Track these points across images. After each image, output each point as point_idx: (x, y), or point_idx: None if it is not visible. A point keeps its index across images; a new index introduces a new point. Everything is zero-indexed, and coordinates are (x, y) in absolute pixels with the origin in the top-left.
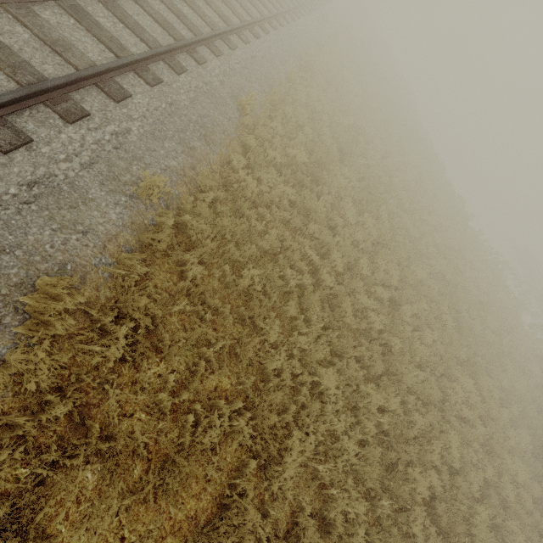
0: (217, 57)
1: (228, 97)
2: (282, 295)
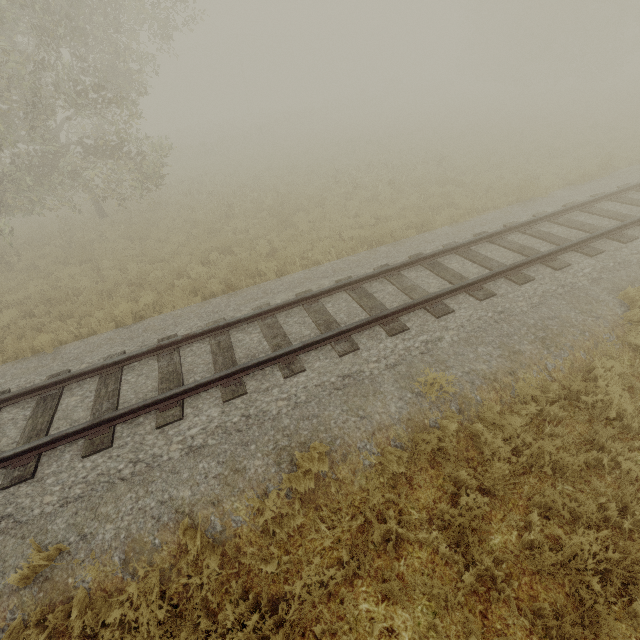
0: (592, 256)
1: (603, 293)
2: None
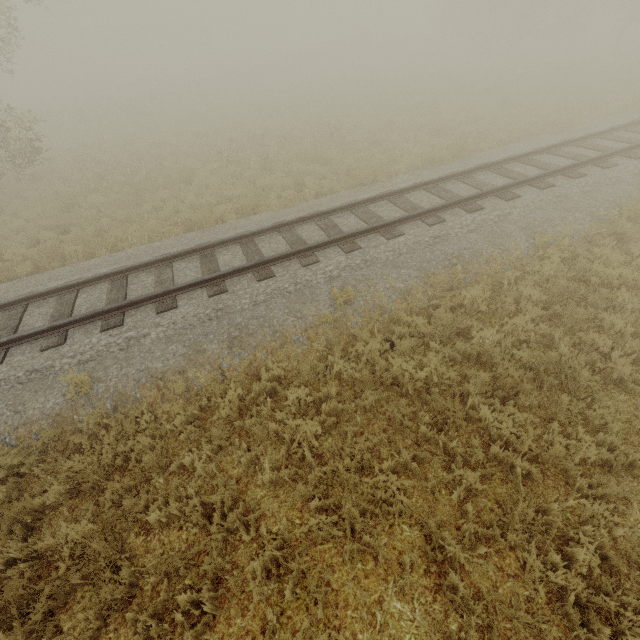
0: (347, 253)
1: (326, 293)
2: (136, 633)
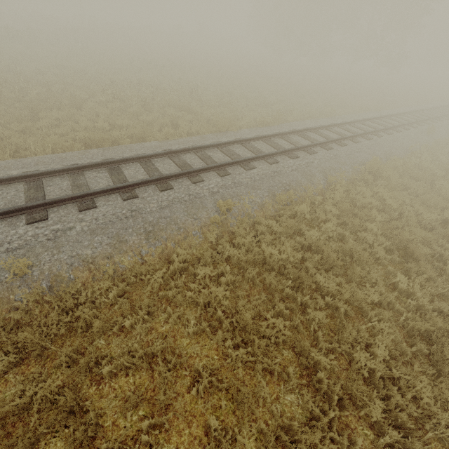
0: (222, 176)
1: (211, 203)
2: None
